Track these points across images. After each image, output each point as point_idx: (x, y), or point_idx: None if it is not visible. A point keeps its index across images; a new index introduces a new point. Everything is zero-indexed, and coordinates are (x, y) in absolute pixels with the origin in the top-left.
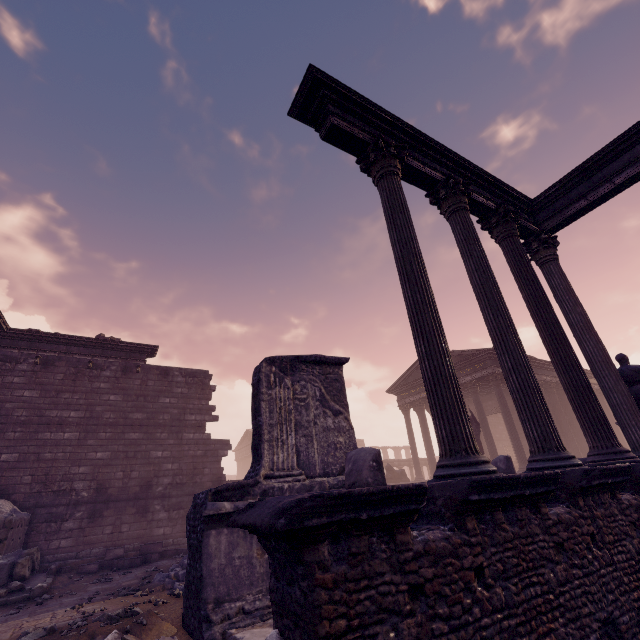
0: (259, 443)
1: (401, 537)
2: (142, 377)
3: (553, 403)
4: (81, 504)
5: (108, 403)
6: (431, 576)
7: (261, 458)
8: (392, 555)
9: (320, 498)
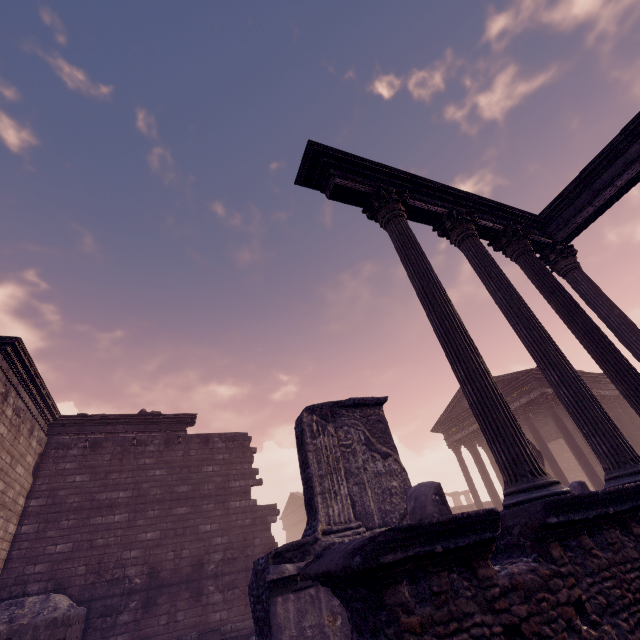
0: (312, 497)
1: (483, 571)
2: (184, 447)
3: (619, 419)
4: (135, 592)
5: (154, 479)
6: (525, 614)
7: (316, 512)
8: (477, 593)
9: (391, 531)
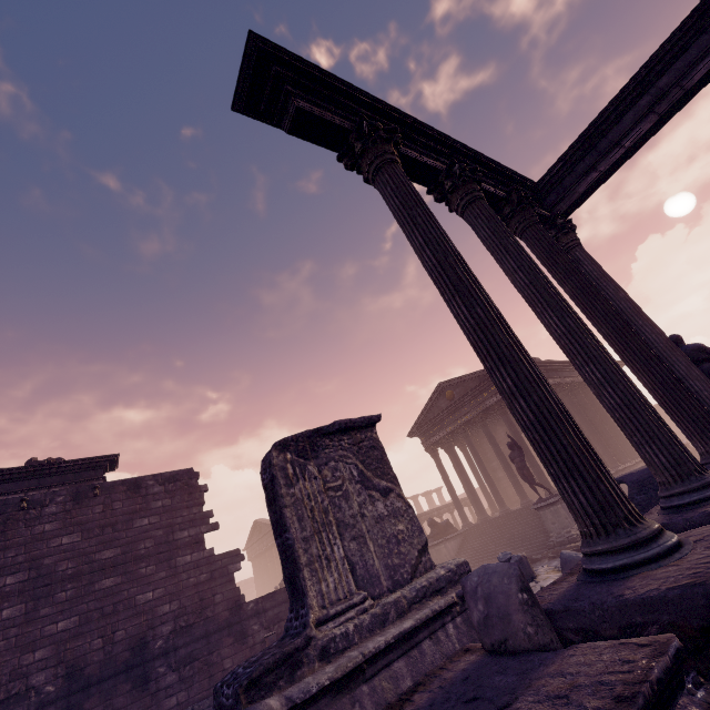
0: (295, 573)
1: None
2: (104, 500)
3: (582, 404)
4: (47, 705)
5: (61, 549)
6: None
7: (304, 596)
8: None
9: None
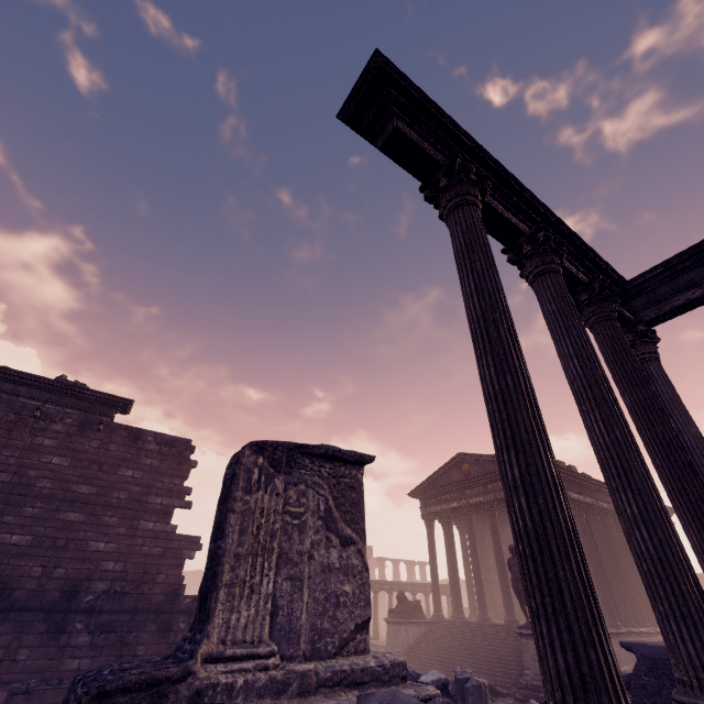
0: (210, 589)
1: None
2: (103, 438)
3: (610, 537)
4: None
5: (48, 467)
6: None
7: (207, 619)
8: None
9: None
